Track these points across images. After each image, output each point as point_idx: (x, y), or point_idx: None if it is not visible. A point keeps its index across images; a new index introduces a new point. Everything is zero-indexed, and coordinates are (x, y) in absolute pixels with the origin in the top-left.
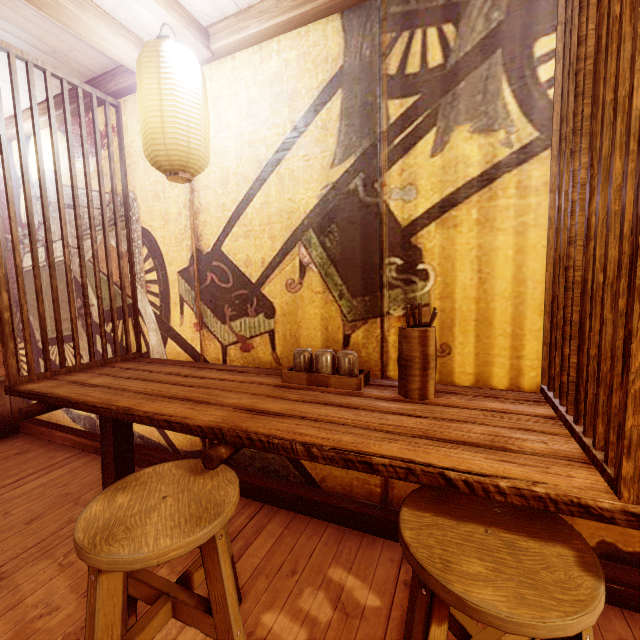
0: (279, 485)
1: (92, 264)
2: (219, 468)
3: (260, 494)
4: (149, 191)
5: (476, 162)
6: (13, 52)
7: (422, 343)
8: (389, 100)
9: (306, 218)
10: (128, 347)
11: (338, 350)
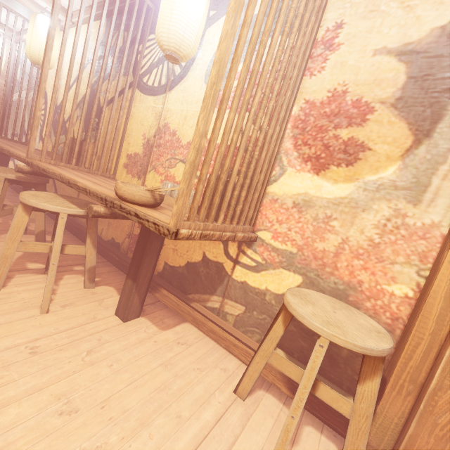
0: None
1: (30, 103)
2: None
3: None
4: (51, 75)
5: (120, 86)
6: (2, 5)
7: (72, 143)
8: (109, 56)
9: (82, 97)
10: (26, 139)
11: None
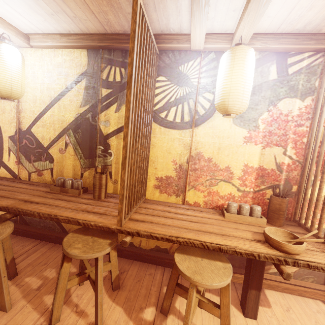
0: (50, 233)
1: None
2: (7, 222)
3: (41, 237)
4: None
5: None
6: None
7: (99, 179)
8: (102, 88)
9: (69, 125)
10: None
11: (78, 178)
